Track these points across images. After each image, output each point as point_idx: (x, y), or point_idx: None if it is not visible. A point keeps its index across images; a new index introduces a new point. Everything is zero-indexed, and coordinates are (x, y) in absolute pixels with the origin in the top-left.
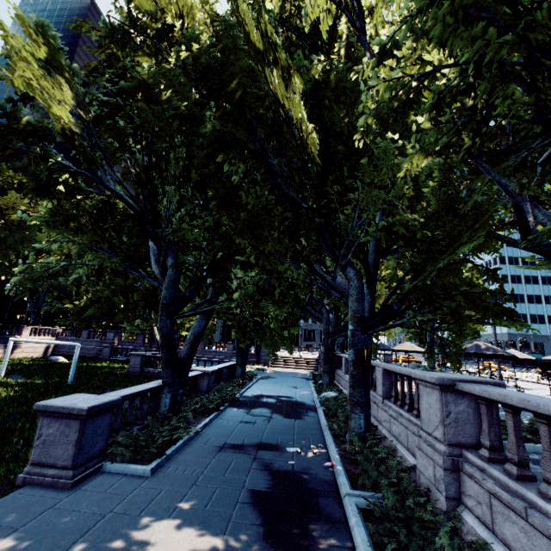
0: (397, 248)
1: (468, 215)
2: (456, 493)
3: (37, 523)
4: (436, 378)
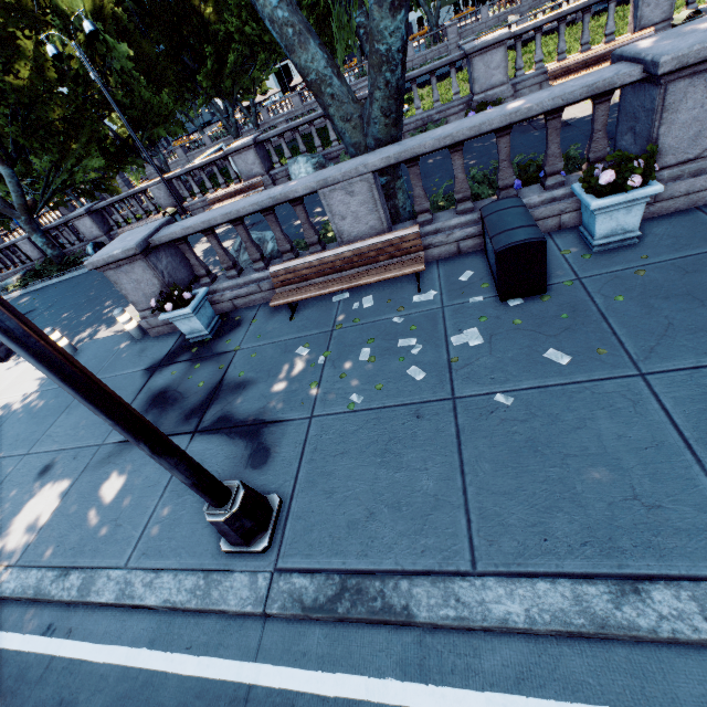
0: None
1: None
2: None
3: None
4: None
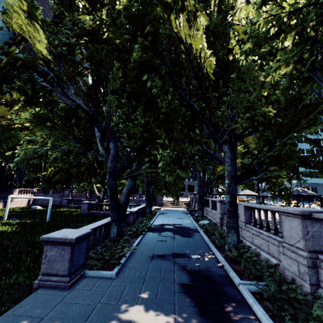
0: (248, 133)
1: (302, 109)
2: (316, 281)
3: (54, 313)
4: (299, 211)
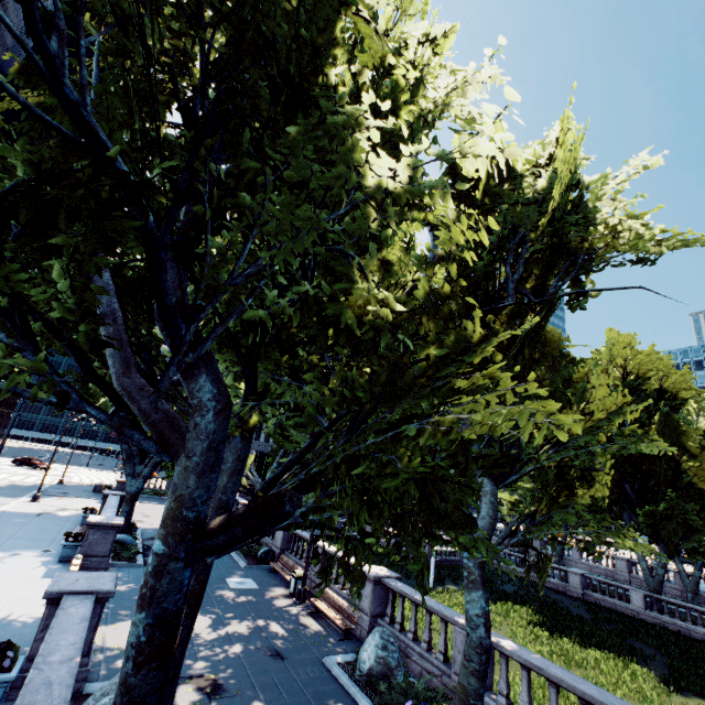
0: None
1: None
2: None
3: None
4: None
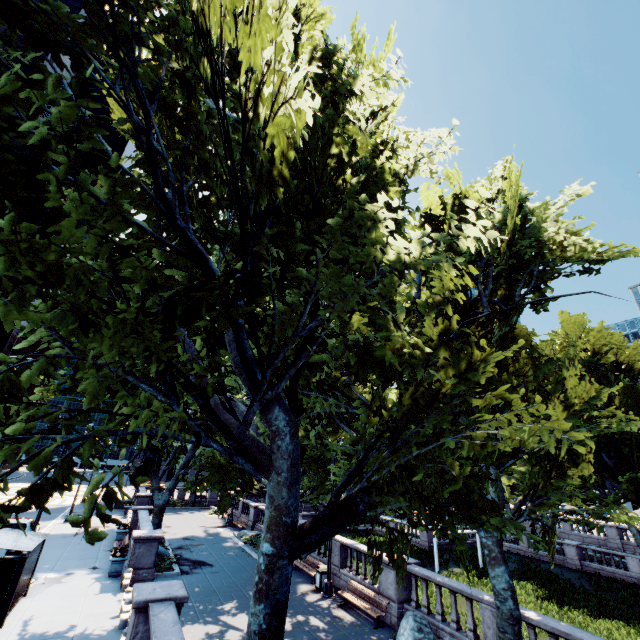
0: None
1: None
2: None
3: None
4: None
